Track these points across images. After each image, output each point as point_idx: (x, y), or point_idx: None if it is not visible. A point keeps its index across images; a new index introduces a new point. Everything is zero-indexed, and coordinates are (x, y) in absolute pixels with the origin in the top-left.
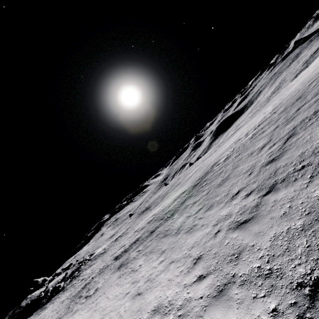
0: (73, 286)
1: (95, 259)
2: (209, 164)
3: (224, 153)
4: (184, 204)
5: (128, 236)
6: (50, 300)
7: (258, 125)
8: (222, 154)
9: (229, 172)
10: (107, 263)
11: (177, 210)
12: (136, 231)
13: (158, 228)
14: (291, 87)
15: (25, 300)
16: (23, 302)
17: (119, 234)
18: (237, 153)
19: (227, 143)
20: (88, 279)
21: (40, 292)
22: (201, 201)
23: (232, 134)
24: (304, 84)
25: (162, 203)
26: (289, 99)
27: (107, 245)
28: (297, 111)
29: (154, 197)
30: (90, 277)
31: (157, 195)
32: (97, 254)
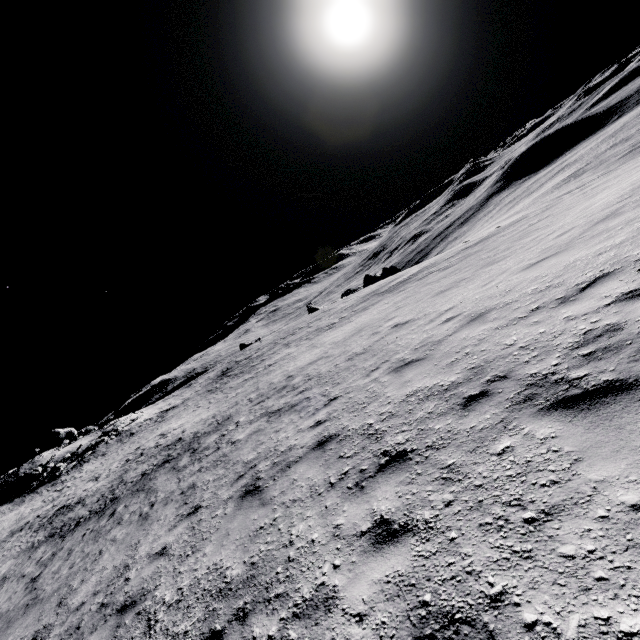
0: (55, 490)
1: (118, 443)
2: (248, 395)
3: (254, 401)
4: (81, 529)
5: (137, 444)
6: (38, 488)
7: (281, 409)
8: (262, 392)
9: (54, 587)
10: (62, 501)
11: (79, 526)
12: (136, 450)
13: (54, 536)
14: (474, 279)
15: (28, 463)
16: (25, 465)
17: (180, 399)
18: (171, 488)
19: (323, 342)
20: (45, 508)
21: (39, 465)
22: (11, 604)
23: (389, 289)
24: (367, 391)
25: (202, 405)
26: (318, 413)
27: (154, 415)
28: (103, 620)
29: (263, 341)
30: (48, 506)
31: (262, 343)
32: (131, 428)
